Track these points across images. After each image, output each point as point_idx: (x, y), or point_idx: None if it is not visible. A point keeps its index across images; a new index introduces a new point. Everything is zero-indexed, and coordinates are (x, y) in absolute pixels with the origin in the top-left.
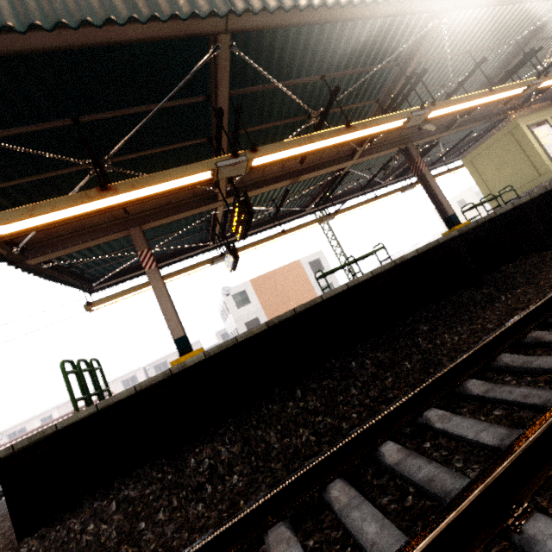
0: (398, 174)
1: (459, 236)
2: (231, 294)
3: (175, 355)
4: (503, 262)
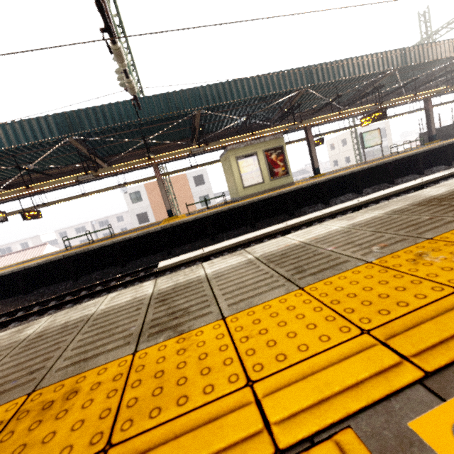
0: (188, 156)
1: (68, 257)
2: (128, 192)
3: (114, 217)
4: (110, 266)
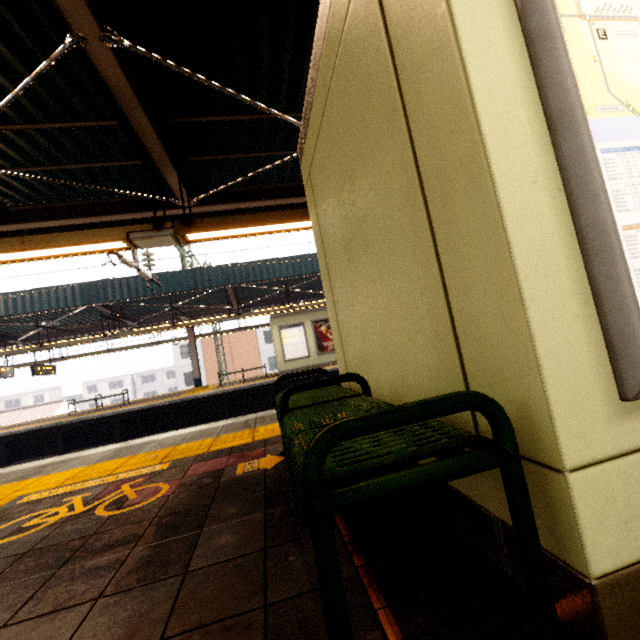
0: None
1: (62, 426)
2: (179, 345)
3: (164, 371)
4: (106, 440)
